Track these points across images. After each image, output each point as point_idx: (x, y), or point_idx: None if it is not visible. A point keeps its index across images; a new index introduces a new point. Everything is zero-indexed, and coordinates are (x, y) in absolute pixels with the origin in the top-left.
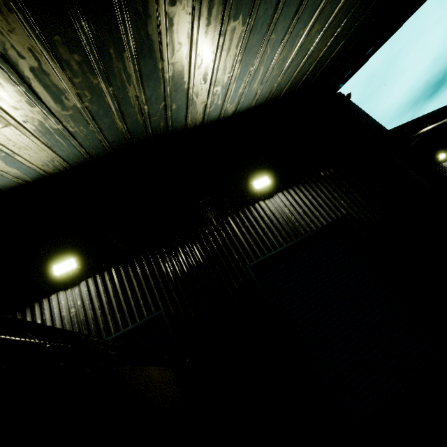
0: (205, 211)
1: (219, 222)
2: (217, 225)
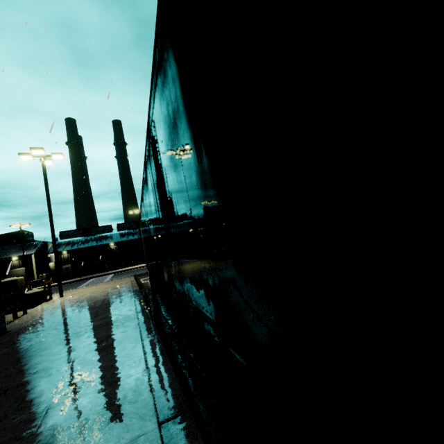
0: (3, 261)
1: (5, 263)
2: (4, 263)
